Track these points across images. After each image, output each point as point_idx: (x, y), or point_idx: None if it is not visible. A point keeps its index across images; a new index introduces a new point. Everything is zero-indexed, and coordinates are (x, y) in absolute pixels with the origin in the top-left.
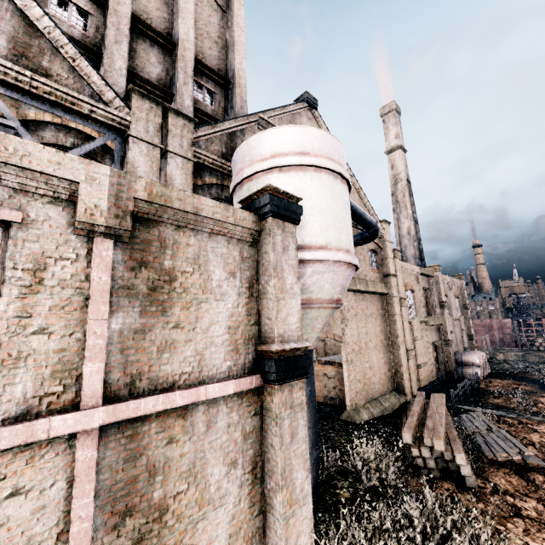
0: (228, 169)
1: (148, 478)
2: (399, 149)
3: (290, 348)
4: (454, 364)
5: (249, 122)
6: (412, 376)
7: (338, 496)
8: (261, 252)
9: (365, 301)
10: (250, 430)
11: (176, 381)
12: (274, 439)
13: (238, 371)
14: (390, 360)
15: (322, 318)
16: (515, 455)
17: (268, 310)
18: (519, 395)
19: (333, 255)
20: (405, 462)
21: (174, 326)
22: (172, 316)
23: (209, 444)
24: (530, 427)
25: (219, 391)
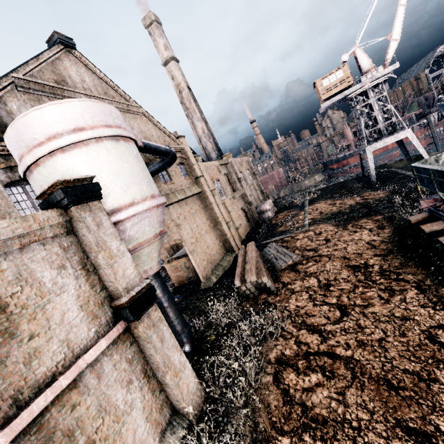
0: (7, 149)
1: (69, 439)
2: (172, 60)
3: (136, 293)
4: (257, 215)
5: (4, 87)
6: (235, 237)
7: (209, 341)
8: (79, 236)
9: (188, 204)
10: (132, 356)
11: (55, 371)
12: (150, 351)
13: (105, 329)
14: (219, 235)
15: (155, 249)
16: (289, 261)
17: (107, 276)
18: (290, 220)
19: (141, 206)
20: (241, 297)
21: (30, 338)
22: (22, 333)
23: (106, 386)
24: (296, 238)
25: (95, 353)
